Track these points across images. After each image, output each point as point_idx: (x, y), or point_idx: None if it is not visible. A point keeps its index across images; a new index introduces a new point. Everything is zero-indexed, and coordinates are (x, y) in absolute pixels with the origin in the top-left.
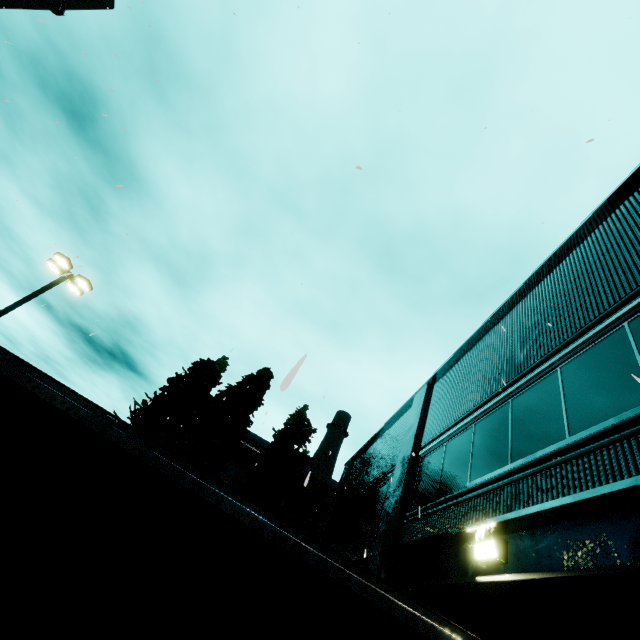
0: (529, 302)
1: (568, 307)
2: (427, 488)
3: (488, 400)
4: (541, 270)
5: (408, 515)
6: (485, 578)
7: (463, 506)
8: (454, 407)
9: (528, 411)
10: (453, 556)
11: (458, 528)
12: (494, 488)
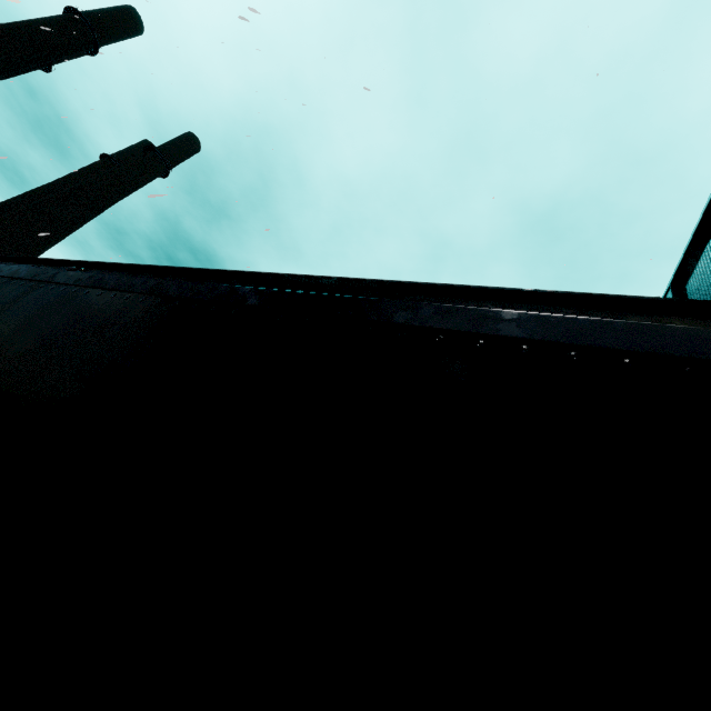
0: None
1: None
2: None
3: None
4: None
5: None
6: None
7: None
8: None
9: None
10: None
11: None
12: None
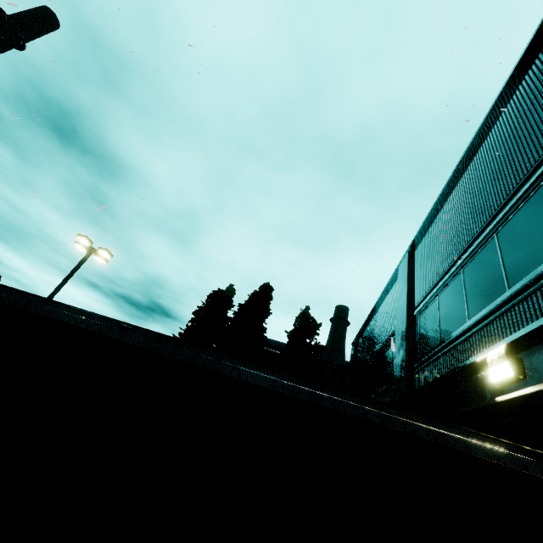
0: (495, 135)
1: (541, 118)
2: (428, 339)
3: (471, 243)
4: (501, 96)
5: (416, 366)
6: (505, 397)
7: (467, 343)
8: (438, 262)
9: (517, 237)
10: (467, 387)
11: (467, 361)
12: (496, 317)
